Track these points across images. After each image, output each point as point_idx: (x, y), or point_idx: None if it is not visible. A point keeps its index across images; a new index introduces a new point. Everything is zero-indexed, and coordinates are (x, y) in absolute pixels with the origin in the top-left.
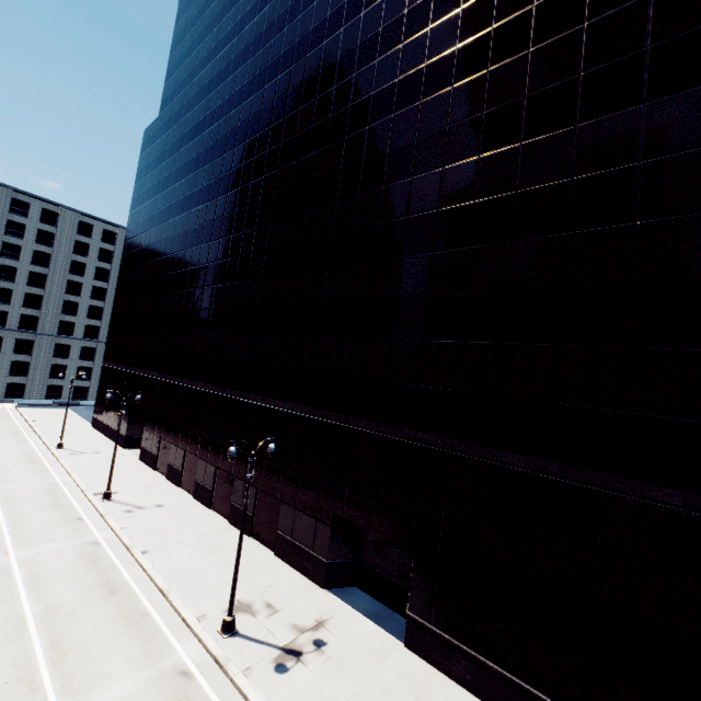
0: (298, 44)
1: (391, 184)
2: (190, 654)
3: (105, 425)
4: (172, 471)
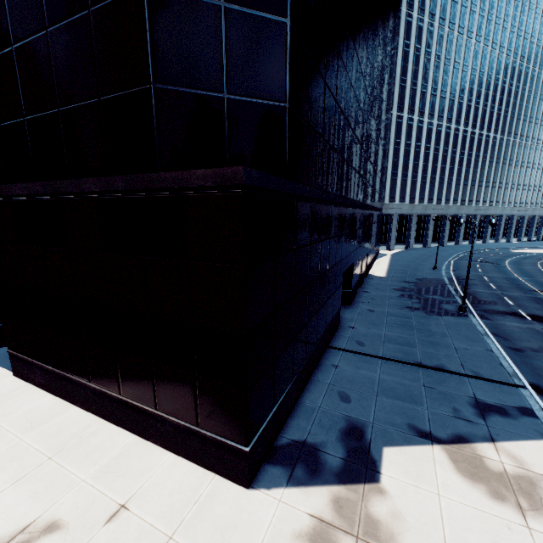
0: None
1: None
2: None
3: None
4: None
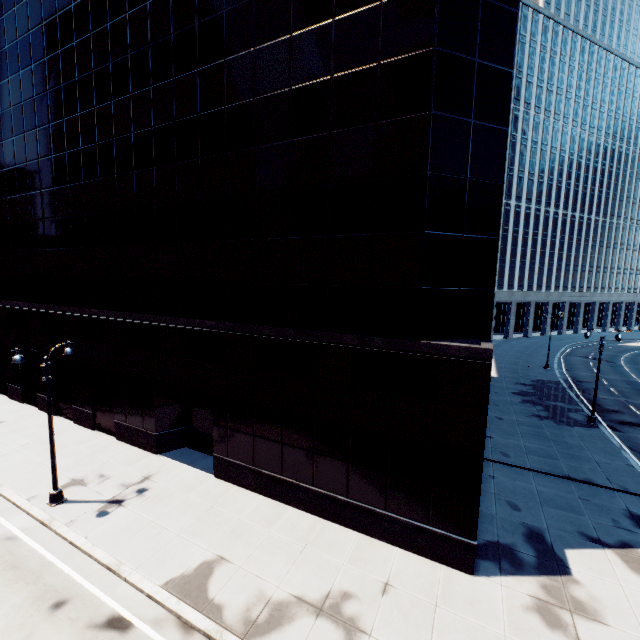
0: None
1: (157, 84)
2: (17, 525)
3: None
4: (13, 390)
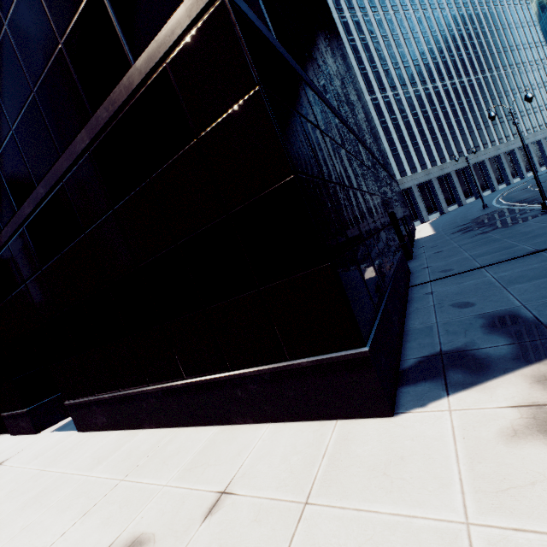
0: None
1: None
2: None
3: None
4: None
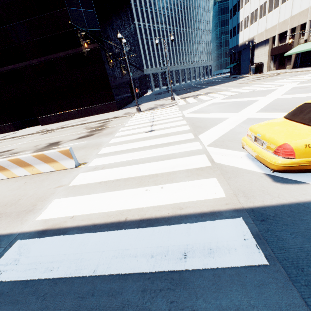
0: None
1: None
2: None
3: None
4: None
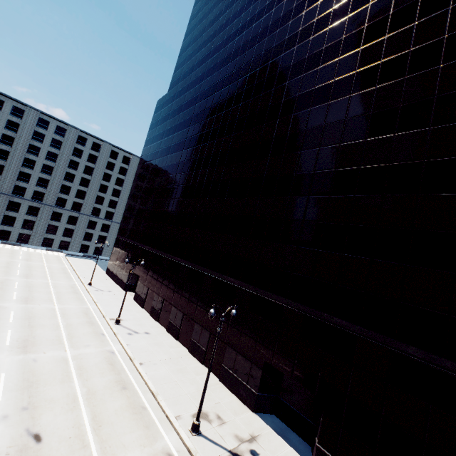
0: (264, 55)
1: (324, 147)
2: (172, 442)
3: (114, 274)
4: (154, 311)
